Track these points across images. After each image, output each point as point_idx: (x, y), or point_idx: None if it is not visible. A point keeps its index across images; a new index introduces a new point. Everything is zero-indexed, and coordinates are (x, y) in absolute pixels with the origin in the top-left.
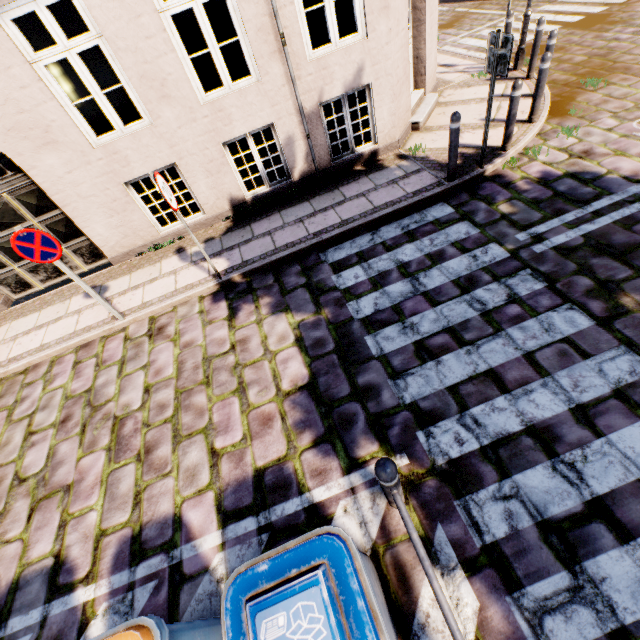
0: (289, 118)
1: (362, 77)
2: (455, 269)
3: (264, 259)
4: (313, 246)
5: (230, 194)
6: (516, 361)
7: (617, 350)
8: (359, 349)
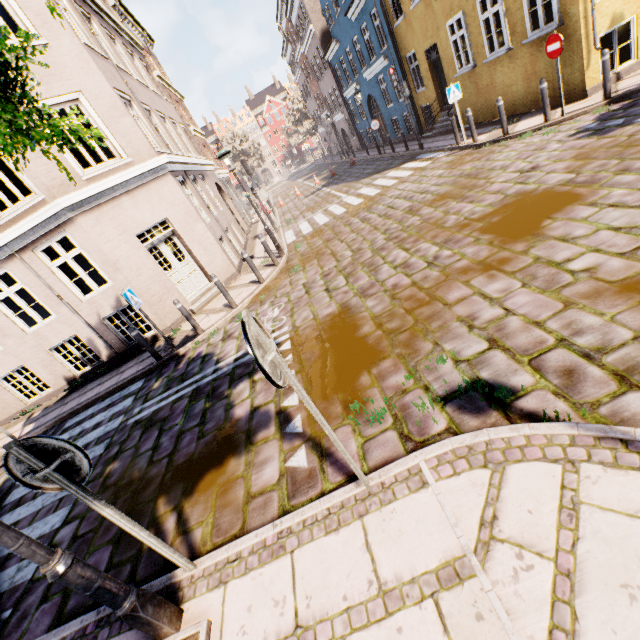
0: (84, 330)
1: (122, 301)
2: (91, 436)
3: (43, 425)
4: (71, 414)
5: (64, 375)
6: (33, 513)
7: (67, 507)
8: (4, 499)
